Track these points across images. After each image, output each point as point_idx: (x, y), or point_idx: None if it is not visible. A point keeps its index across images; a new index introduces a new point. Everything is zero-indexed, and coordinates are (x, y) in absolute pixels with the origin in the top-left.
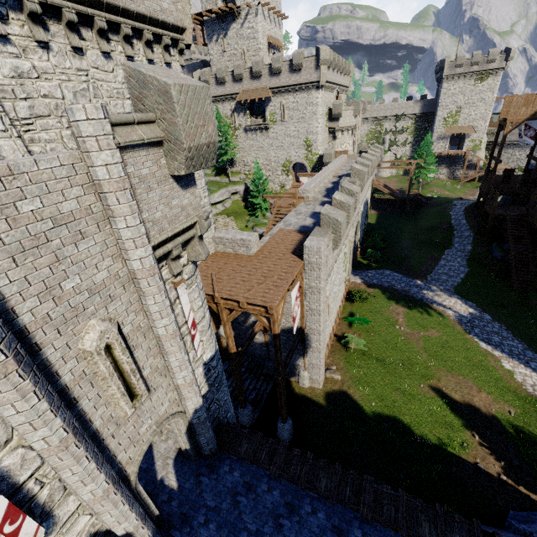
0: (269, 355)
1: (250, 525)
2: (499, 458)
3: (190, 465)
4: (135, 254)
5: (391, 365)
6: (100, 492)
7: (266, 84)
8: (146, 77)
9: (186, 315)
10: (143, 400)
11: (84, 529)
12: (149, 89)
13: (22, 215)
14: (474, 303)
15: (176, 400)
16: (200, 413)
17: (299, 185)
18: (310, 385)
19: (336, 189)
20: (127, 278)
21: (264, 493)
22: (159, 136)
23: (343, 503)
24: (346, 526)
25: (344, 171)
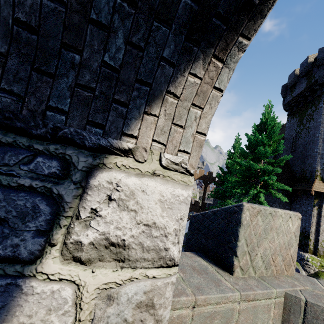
0: None
1: None
2: None
3: None
4: None
5: None
6: None
7: None
8: None
9: None
10: None
11: None
12: None
13: None
14: None
15: None
16: None
17: None
18: None
19: None
20: None
21: None
22: None
23: None
24: None
25: None
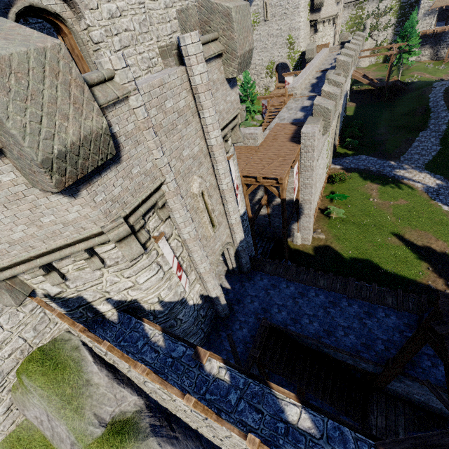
0: (270, 223)
1: (278, 302)
2: (446, 281)
3: (236, 277)
4: (213, 135)
5: (365, 226)
6: (208, 269)
7: None
8: (213, 5)
9: (233, 180)
10: (217, 229)
11: (198, 290)
12: (215, 14)
13: (167, 110)
14: (442, 176)
15: (229, 235)
16: (243, 243)
17: (281, 86)
18: (301, 243)
19: (321, 83)
20: (206, 152)
21: (284, 288)
22: (221, 49)
23: (335, 291)
24: (337, 301)
25: (326, 65)
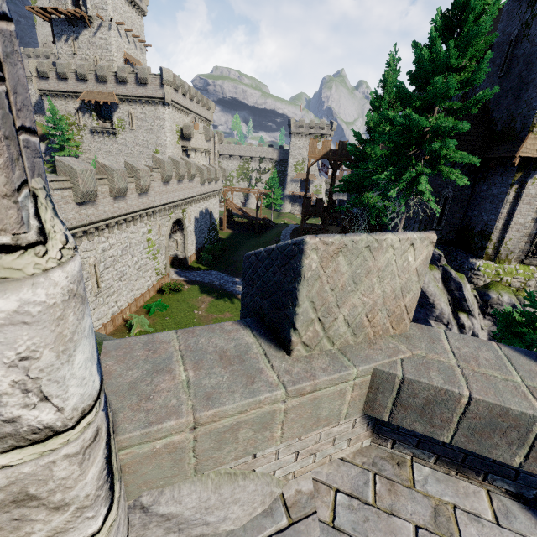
0: None
1: None
2: None
3: None
4: None
5: None
6: None
7: (113, 90)
8: None
9: None
10: None
11: None
12: None
13: None
14: None
15: None
16: None
17: None
18: None
19: None
20: None
21: None
22: None
23: None
24: None
25: None
